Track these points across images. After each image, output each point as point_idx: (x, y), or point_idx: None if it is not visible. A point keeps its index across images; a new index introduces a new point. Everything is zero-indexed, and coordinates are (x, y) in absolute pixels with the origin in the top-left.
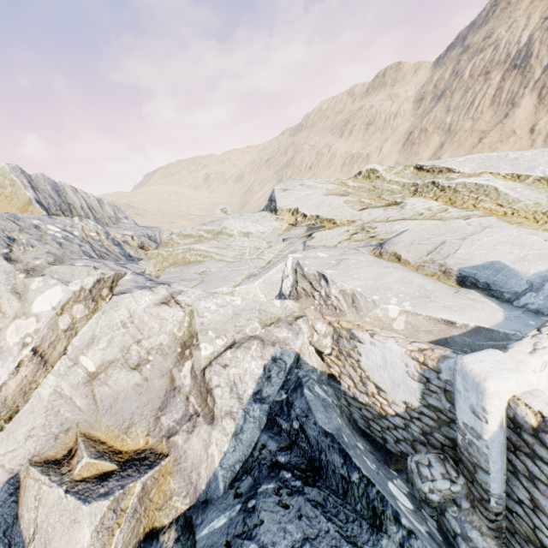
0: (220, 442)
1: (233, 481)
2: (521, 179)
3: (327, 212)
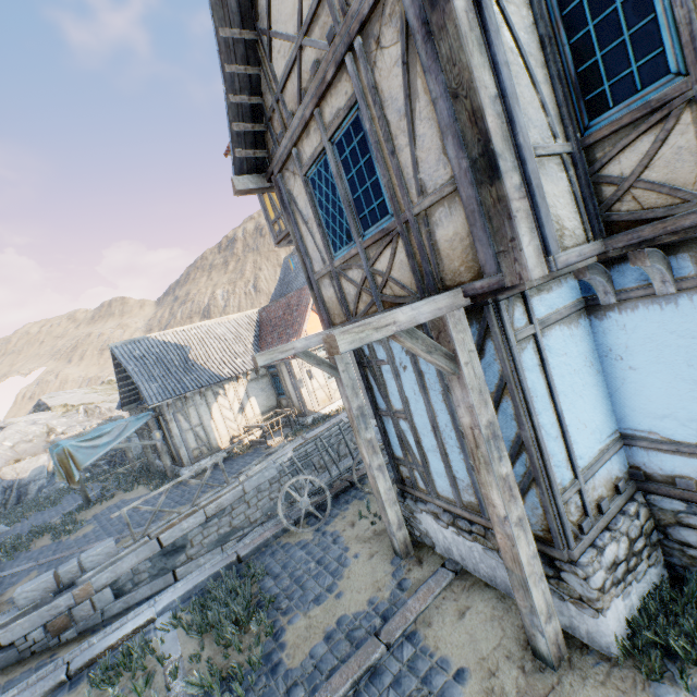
0: None
1: None
2: None
3: (89, 400)
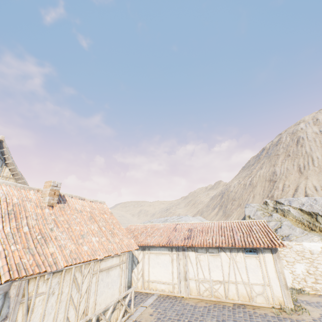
0: None
1: None
2: None
3: None
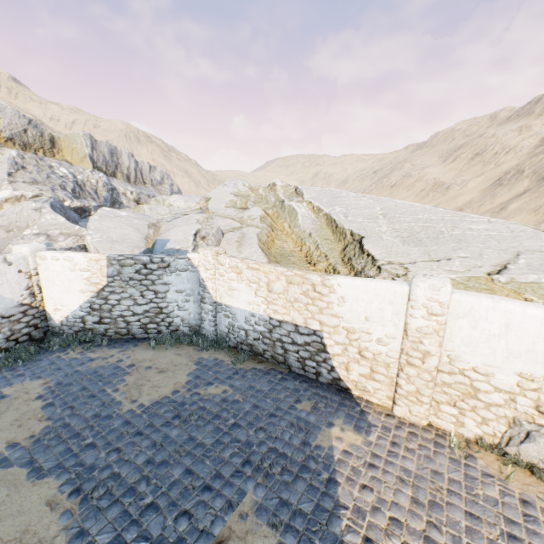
0: None
1: None
2: (319, 212)
3: (213, 204)
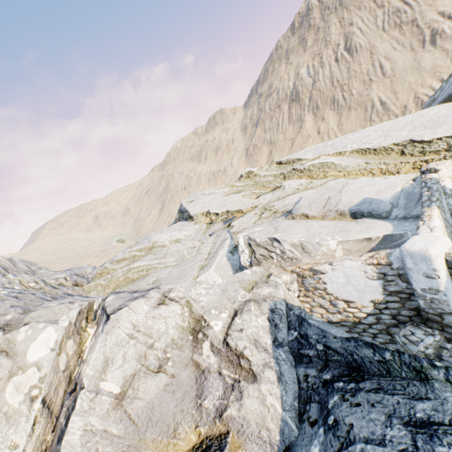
0: (272, 390)
1: (300, 417)
2: (342, 154)
3: (233, 206)
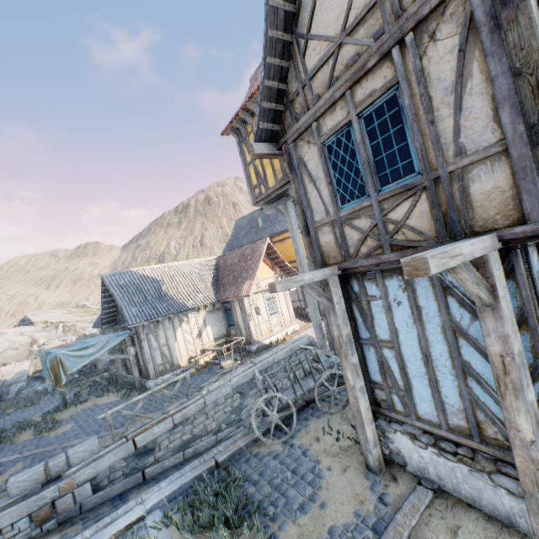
0: None
1: None
2: None
3: (65, 319)
